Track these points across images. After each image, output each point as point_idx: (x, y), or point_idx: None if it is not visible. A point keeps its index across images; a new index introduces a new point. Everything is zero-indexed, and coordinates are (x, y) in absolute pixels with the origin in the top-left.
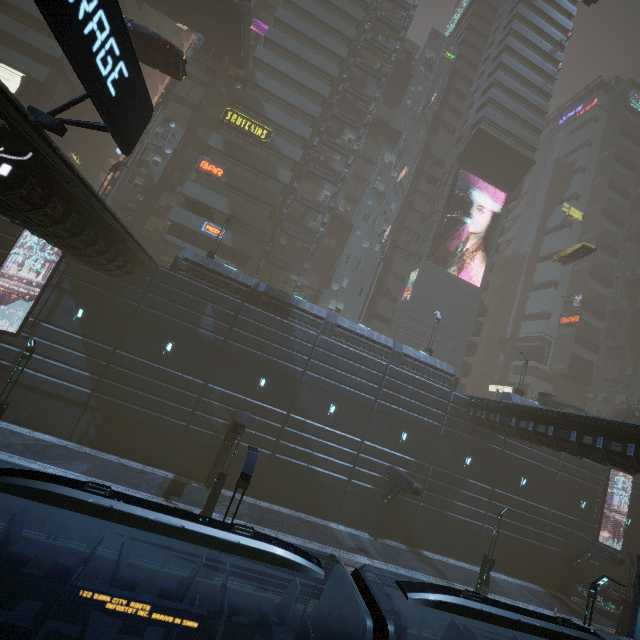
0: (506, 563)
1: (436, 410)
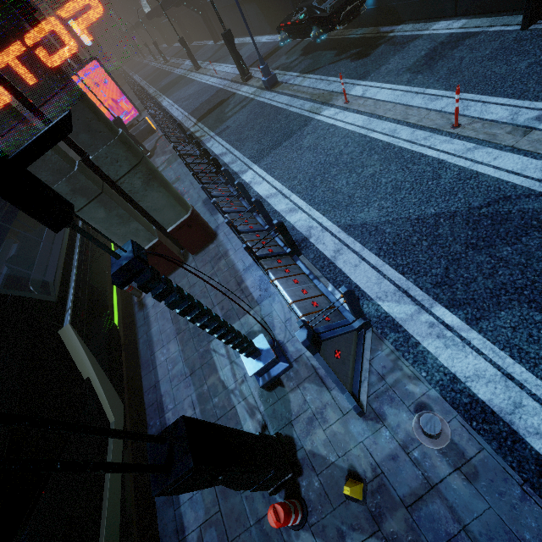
0: (267, 21)
1: None
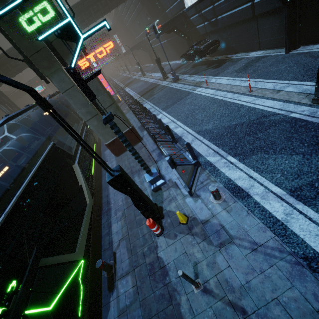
0: (178, 54)
1: (132, 3)
